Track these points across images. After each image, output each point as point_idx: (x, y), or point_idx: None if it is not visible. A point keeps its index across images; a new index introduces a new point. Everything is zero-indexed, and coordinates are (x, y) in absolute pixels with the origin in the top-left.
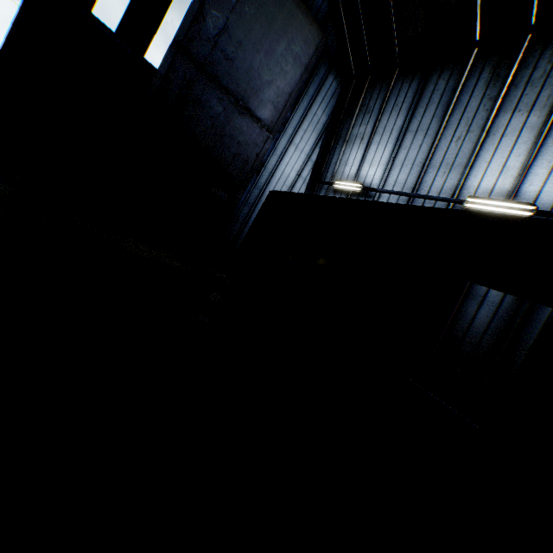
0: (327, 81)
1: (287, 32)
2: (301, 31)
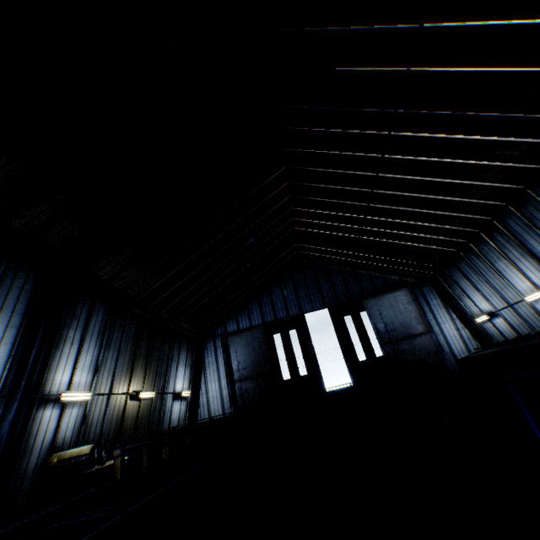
0: (423, 291)
1: (397, 302)
2: (400, 295)
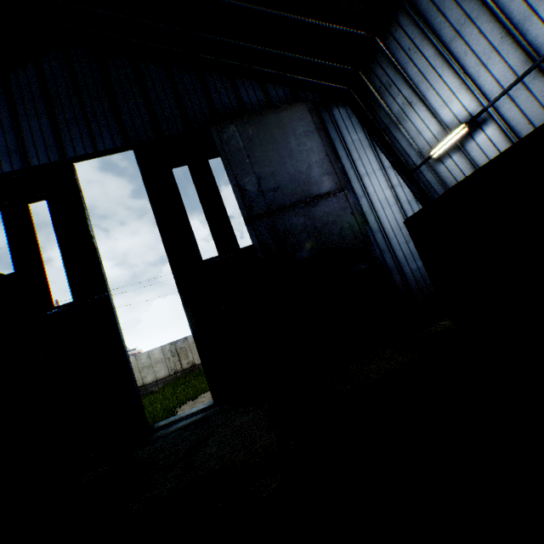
0: (335, 117)
1: (286, 131)
2: (292, 119)
